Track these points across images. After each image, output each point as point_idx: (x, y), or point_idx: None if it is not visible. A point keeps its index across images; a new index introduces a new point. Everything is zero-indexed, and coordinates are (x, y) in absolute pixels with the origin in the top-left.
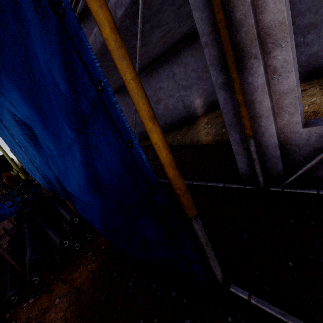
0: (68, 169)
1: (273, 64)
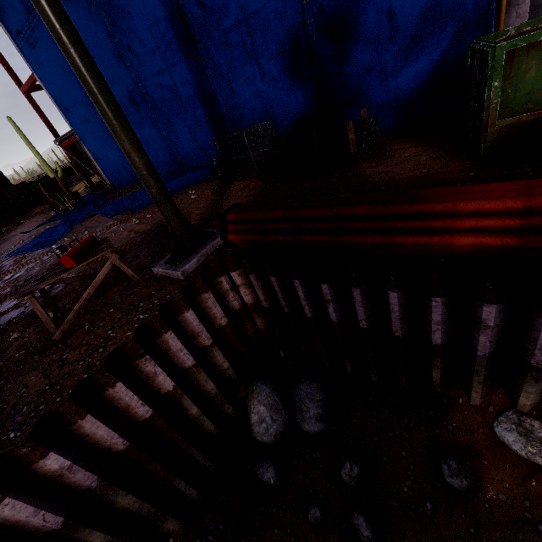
0: (412, 64)
1: (519, 12)
